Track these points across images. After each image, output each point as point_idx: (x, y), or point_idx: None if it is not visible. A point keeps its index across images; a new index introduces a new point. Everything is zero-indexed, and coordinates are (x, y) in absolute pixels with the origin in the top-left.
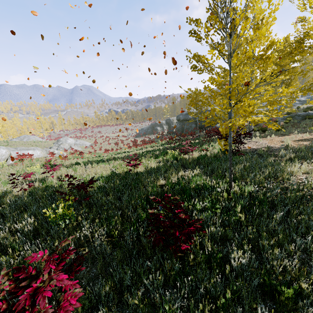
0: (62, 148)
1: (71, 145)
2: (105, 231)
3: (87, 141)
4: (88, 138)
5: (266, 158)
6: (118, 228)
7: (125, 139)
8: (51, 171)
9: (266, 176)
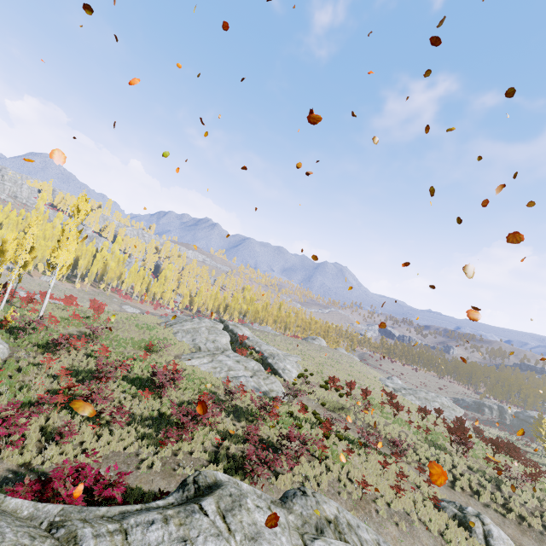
0: None
1: None
2: None
3: None
4: None
5: None
6: None
7: None
8: None
9: None
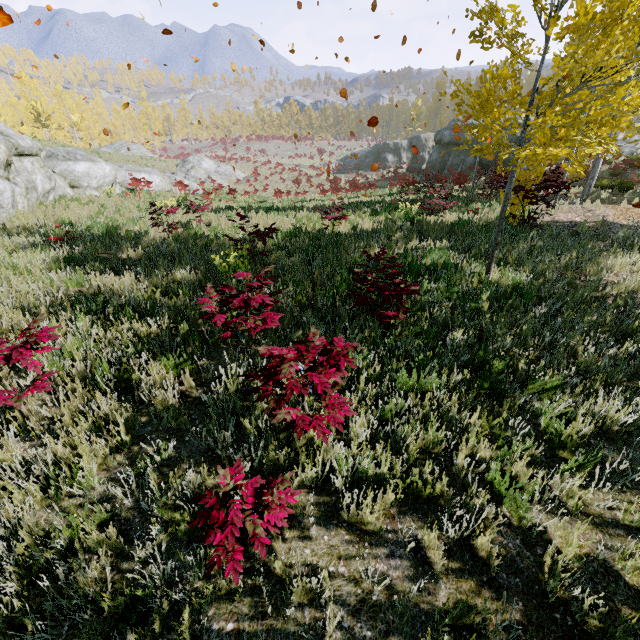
0: (194, 178)
1: (209, 175)
2: (291, 295)
3: (238, 169)
4: (240, 163)
5: (582, 240)
6: (308, 293)
7: (316, 175)
8: (191, 214)
9: (561, 266)
